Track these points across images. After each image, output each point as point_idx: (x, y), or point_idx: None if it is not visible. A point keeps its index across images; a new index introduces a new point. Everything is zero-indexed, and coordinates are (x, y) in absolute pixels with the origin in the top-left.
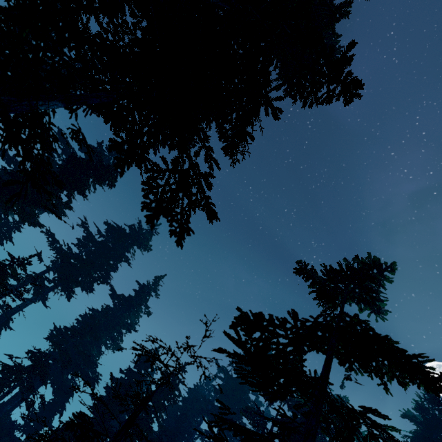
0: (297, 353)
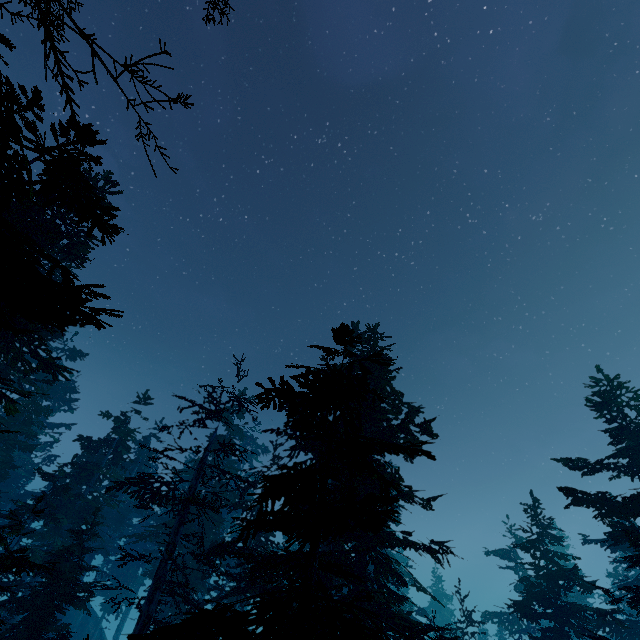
0: (515, 617)
